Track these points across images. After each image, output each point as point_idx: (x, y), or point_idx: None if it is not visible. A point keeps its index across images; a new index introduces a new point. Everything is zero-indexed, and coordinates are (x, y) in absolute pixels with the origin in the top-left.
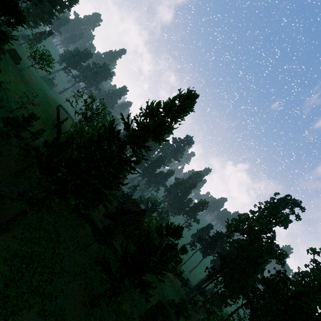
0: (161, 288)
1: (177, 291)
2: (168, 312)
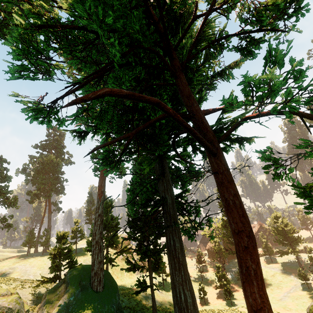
0: None
1: None
2: None
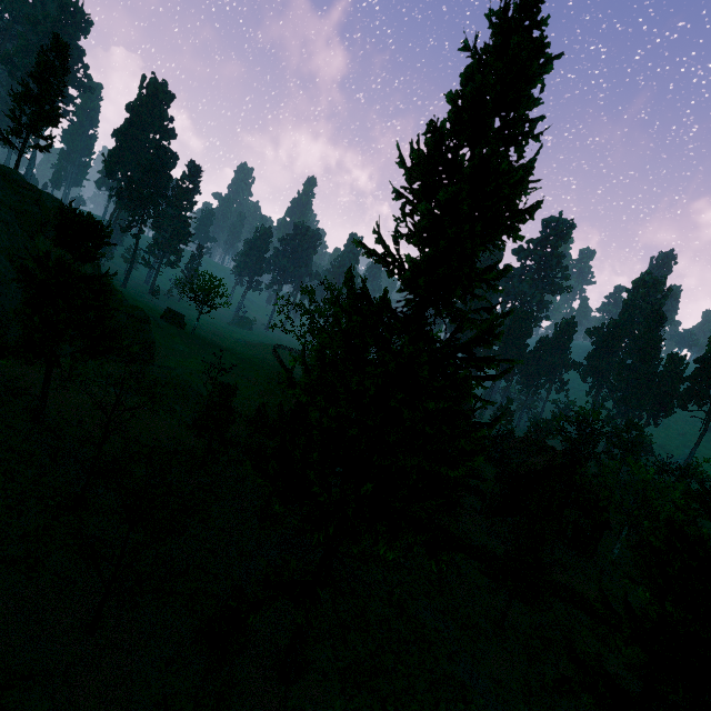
0: None
1: None
2: None
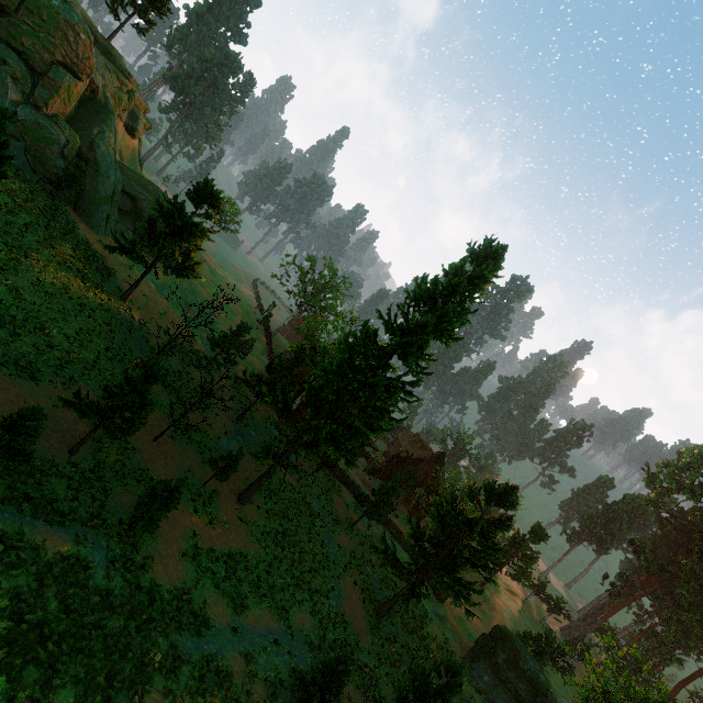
0: (499, 610)
1: (538, 621)
2: (516, 646)
